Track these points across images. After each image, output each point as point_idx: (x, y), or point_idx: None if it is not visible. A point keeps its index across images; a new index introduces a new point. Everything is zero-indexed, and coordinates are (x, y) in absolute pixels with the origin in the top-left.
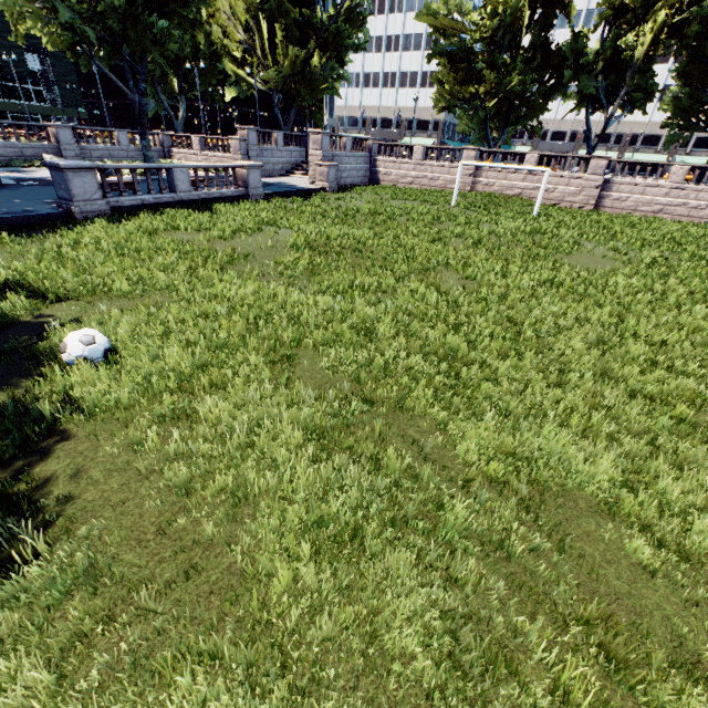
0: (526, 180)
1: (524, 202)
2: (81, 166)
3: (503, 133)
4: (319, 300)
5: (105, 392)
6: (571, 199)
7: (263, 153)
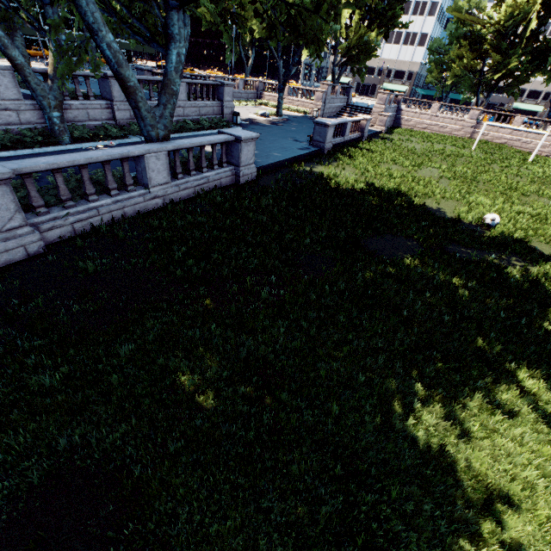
0: (511, 134)
1: (513, 150)
2: (333, 124)
3: (489, 95)
4: (522, 208)
5: (526, 234)
6: (541, 150)
7: (330, 100)
